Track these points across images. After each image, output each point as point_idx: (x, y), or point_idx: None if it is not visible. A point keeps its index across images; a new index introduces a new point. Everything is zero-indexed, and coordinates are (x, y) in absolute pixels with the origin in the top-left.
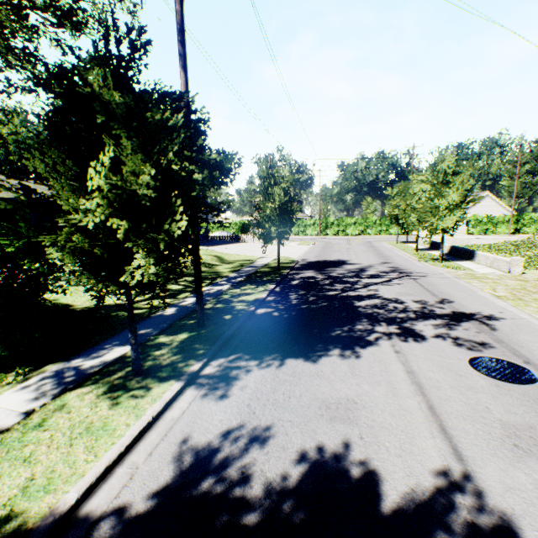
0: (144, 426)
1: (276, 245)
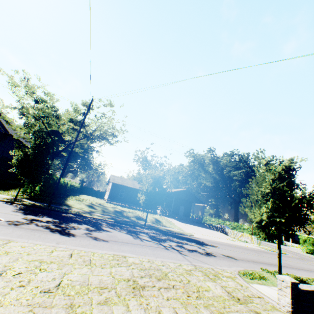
0: None
1: (234, 239)
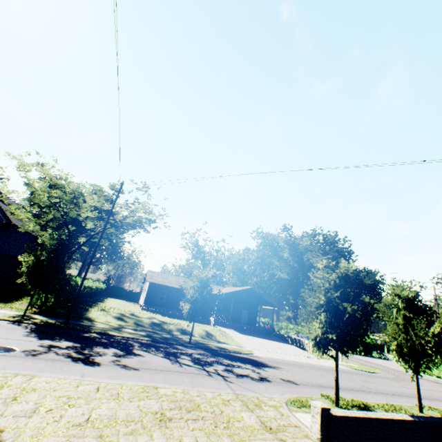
0: None
1: (311, 355)
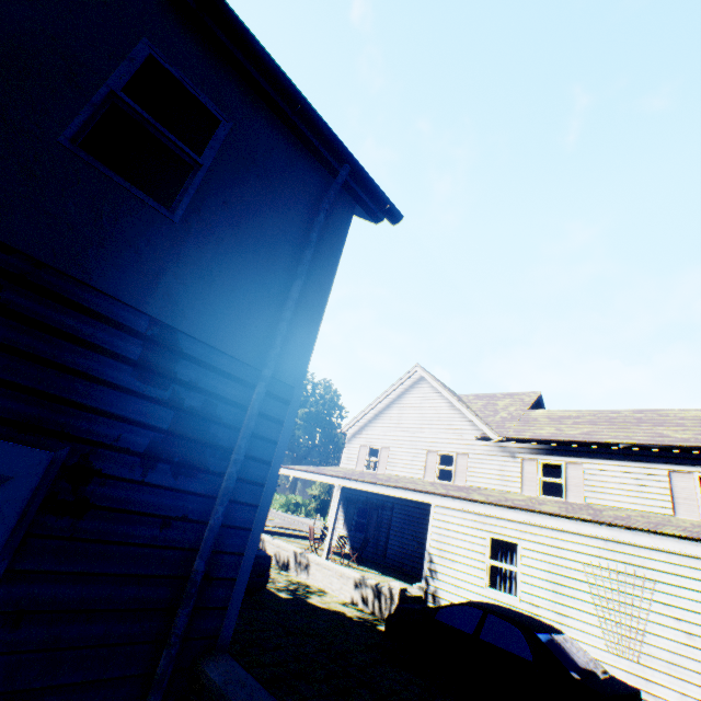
0: None
1: None
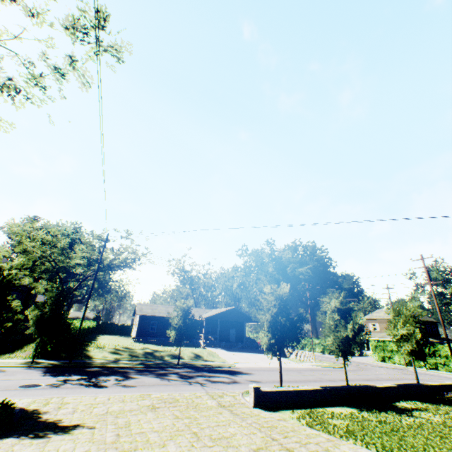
0: (8, 365)
1: (289, 361)
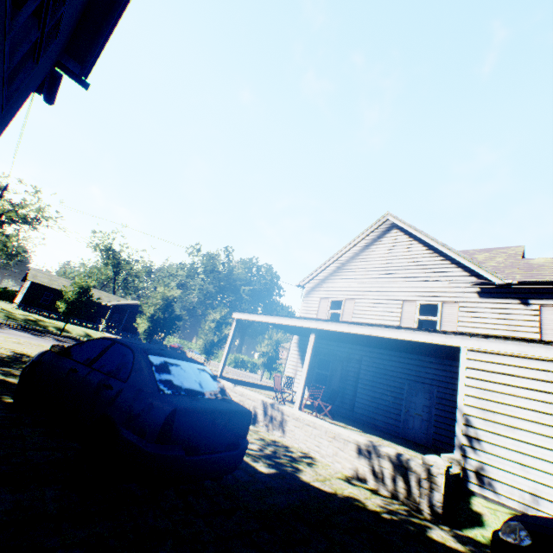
0: None
1: None
